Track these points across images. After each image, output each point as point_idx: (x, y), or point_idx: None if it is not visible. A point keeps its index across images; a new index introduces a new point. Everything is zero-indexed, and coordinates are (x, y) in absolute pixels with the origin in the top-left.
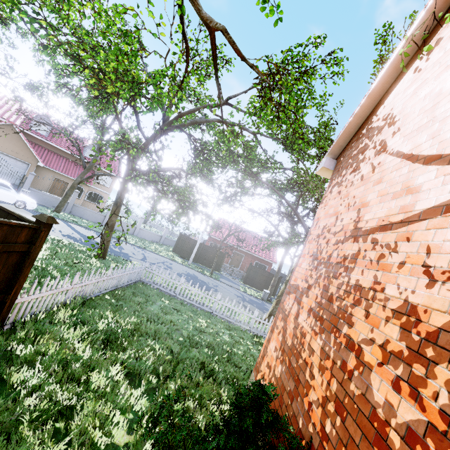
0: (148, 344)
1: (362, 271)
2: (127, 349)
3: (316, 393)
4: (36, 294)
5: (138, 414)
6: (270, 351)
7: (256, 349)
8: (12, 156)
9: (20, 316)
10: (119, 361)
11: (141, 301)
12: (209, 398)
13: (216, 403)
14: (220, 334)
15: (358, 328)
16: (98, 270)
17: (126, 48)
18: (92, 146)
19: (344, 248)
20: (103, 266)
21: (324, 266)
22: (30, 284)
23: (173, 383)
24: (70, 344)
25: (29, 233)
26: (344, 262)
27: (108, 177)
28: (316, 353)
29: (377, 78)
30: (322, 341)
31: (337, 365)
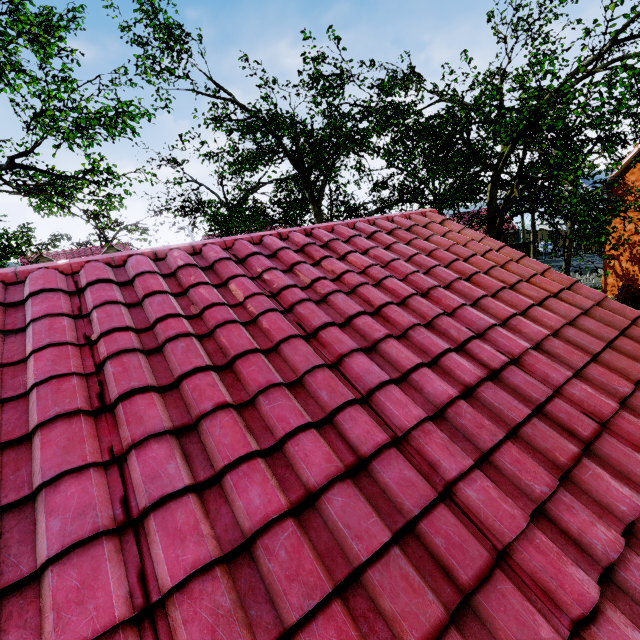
0: None
1: None
2: None
3: None
4: None
5: None
6: (610, 282)
7: None
8: None
9: None
10: None
11: None
12: None
13: None
14: None
15: None
16: None
17: None
18: None
19: (633, 238)
20: None
21: (626, 245)
22: None
23: None
24: None
25: None
26: (635, 243)
27: None
28: (636, 271)
29: (622, 163)
30: (637, 267)
31: None
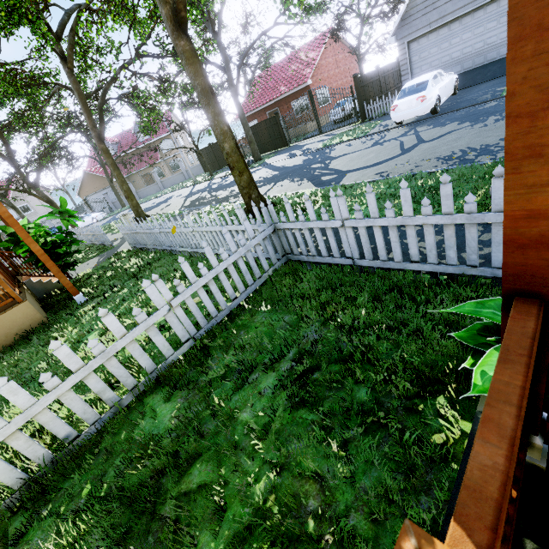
0: None
1: None
2: None
3: None
4: None
5: None
6: None
7: None
8: (105, 188)
9: None
10: None
11: None
12: None
13: None
14: None
15: None
16: None
17: None
18: (136, 130)
19: None
20: None
21: None
22: None
23: None
24: None
25: None
26: None
27: (167, 140)
28: None
29: None
30: None
31: None
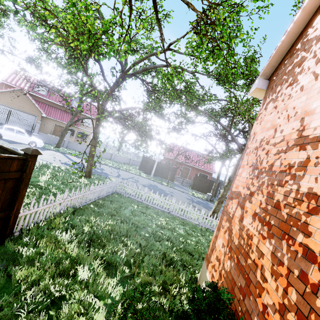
0: (121, 241)
1: (316, 179)
2: (106, 246)
3: (270, 297)
4: (35, 208)
5: (115, 299)
6: (218, 246)
7: (204, 239)
8: (25, 111)
9: (26, 225)
10: (99, 256)
11: (117, 208)
12: (170, 283)
13: (176, 287)
14: (176, 229)
15: (318, 239)
16: (85, 186)
17: (81, 5)
18: (77, 99)
19: (287, 157)
20: (89, 183)
21: (266, 174)
22: (36, 200)
23: (141, 272)
24: (62, 245)
25: (19, 163)
26: (289, 170)
27: (90, 120)
28: (266, 256)
29: None
30: (272, 246)
31: (294, 275)
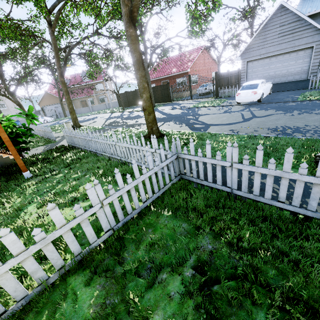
0: None
1: None
2: None
3: None
4: None
5: None
6: None
7: None
8: (56, 103)
9: None
10: None
11: None
12: None
13: None
14: None
15: None
16: None
17: None
18: (83, 74)
19: None
20: None
21: None
22: None
23: None
24: None
25: None
26: None
27: (100, 84)
28: None
29: None
30: None
31: None
